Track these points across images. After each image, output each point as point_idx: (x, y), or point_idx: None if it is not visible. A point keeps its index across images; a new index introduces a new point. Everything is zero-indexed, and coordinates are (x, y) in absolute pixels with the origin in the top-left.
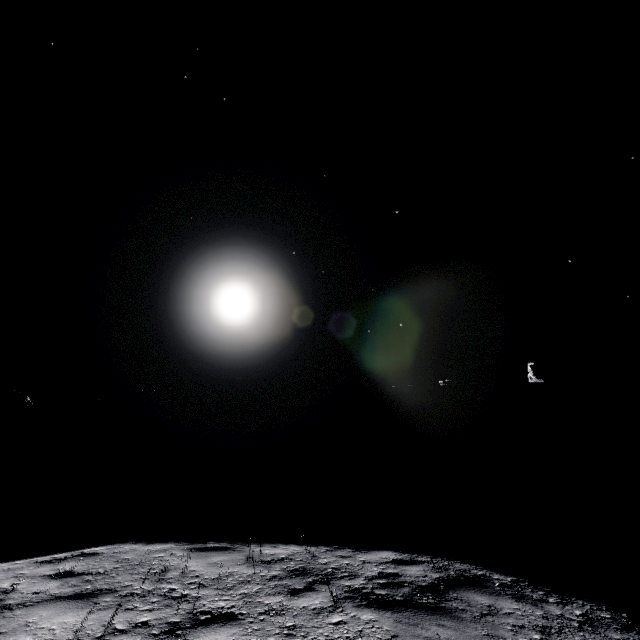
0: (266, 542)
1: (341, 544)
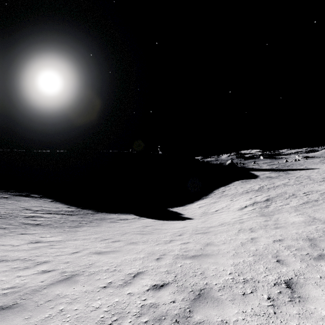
0: (1, 190)
1: (12, 190)
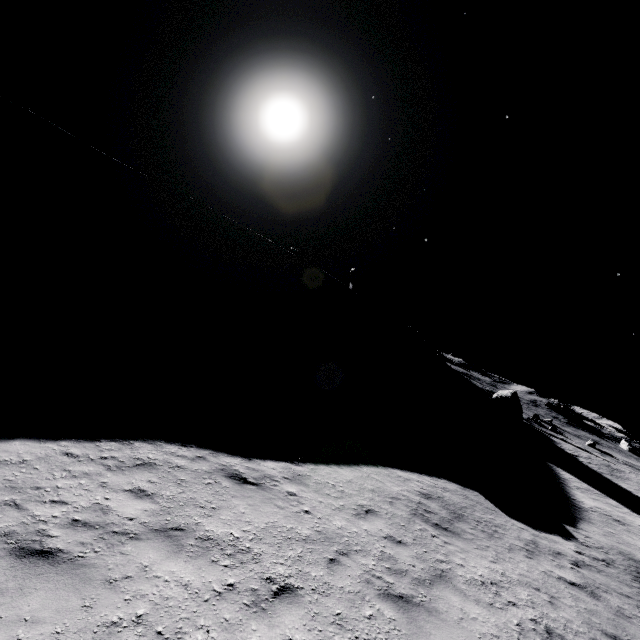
0: None
1: None
